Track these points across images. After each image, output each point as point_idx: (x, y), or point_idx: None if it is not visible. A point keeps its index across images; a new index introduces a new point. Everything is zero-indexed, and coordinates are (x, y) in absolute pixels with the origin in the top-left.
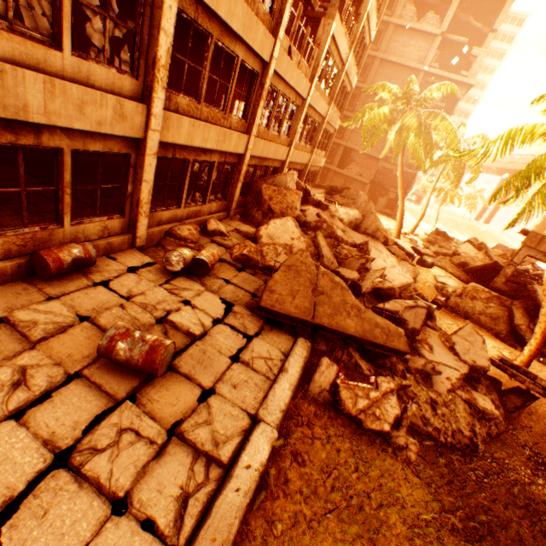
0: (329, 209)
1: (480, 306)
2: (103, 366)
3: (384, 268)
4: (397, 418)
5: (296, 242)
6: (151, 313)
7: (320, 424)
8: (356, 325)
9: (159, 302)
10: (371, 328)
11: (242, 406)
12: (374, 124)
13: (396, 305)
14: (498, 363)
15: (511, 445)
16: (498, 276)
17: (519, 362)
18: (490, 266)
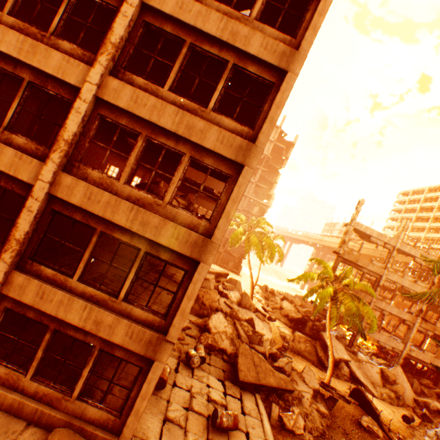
0: (228, 296)
1: (303, 346)
2: (212, 431)
3: (268, 338)
4: (304, 425)
5: (227, 328)
6: (203, 397)
7: (281, 437)
8: (274, 380)
9: (200, 389)
10: (279, 380)
11: (260, 436)
12: (236, 236)
13: (282, 363)
14: (321, 384)
15: (335, 428)
16: (306, 327)
17: (326, 379)
18: (301, 319)
